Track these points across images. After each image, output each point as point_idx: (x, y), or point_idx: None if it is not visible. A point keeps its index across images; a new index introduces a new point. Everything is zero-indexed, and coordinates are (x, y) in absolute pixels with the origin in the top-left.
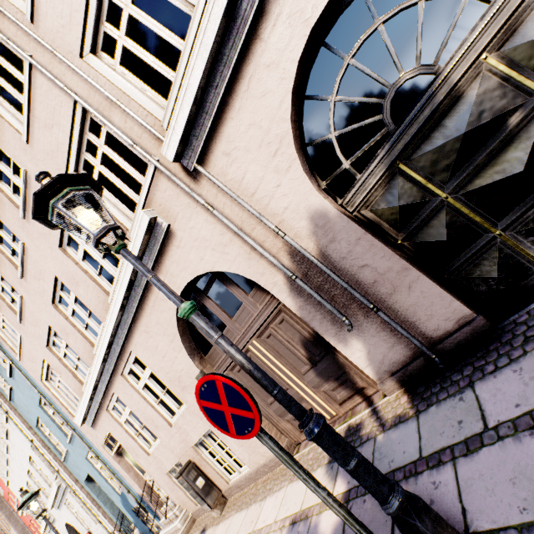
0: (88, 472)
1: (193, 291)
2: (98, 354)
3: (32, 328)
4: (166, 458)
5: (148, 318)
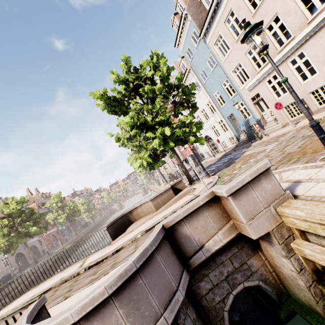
0: (232, 113)
1: None
2: (284, 51)
3: (241, 45)
4: (286, 100)
5: None
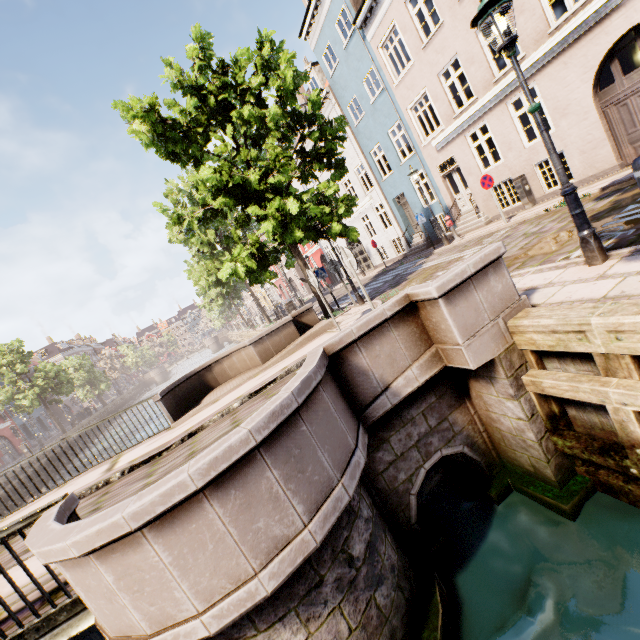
0: (403, 191)
1: (634, 30)
2: (505, 80)
3: (433, 56)
4: (498, 175)
5: (576, 51)
